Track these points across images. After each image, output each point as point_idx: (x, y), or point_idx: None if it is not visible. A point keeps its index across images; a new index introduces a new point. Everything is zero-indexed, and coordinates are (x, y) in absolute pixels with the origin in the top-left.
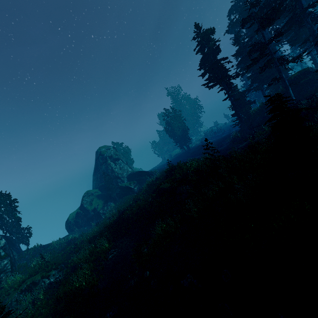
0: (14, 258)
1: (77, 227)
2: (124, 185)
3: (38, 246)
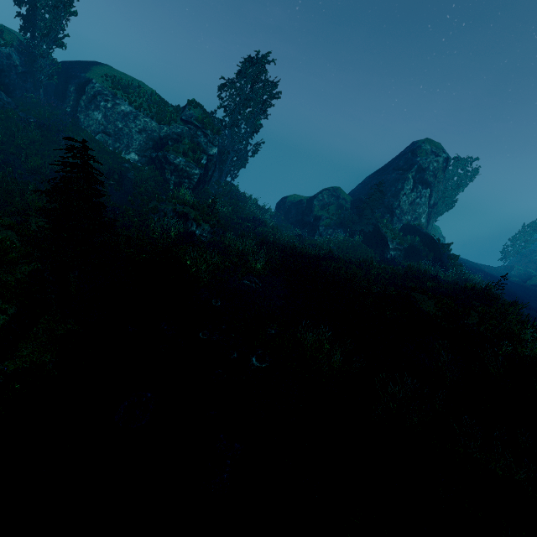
0: (211, 179)
1: (284, 216)
2: (385, 230)
3: (236, 190)
